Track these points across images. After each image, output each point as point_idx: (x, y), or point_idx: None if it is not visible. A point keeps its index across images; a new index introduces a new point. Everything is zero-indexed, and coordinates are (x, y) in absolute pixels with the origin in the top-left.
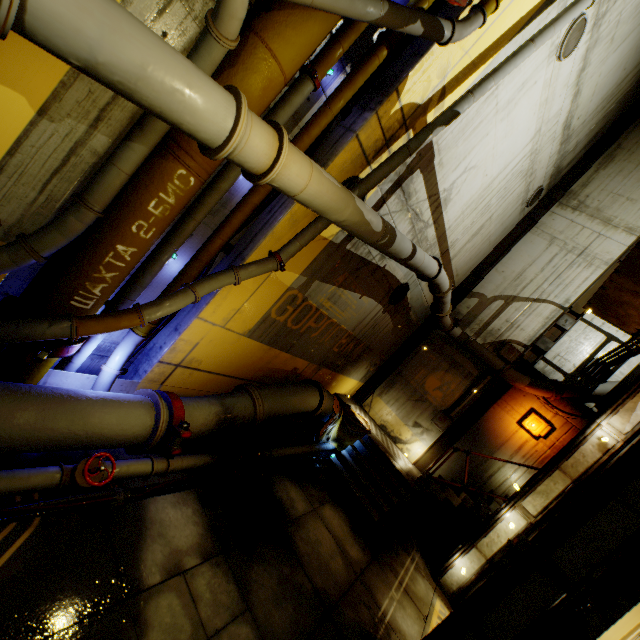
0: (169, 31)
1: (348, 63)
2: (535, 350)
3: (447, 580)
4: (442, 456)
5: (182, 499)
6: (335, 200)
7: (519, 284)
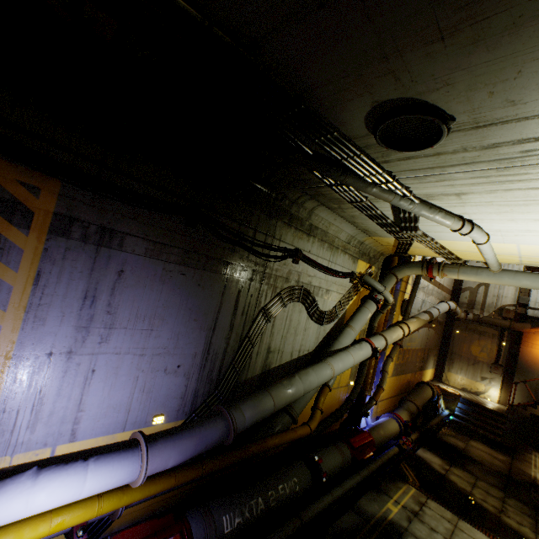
0: None
1: None
2: (521, 305)
3: None
4: (511, 390)
5: (423, 450)
6: (418, 324)
7: None
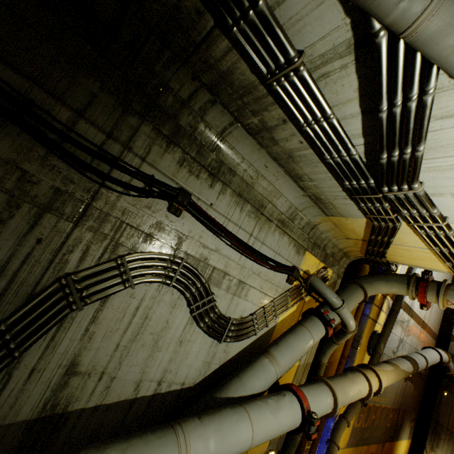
0: None
1: None
2: None
3: None
4: None
5: None
6: (395, 377)
7: None
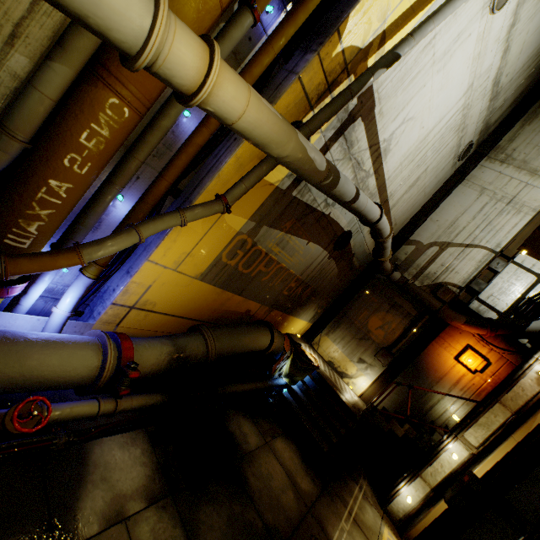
0: None
1: (289, 2)
2: (469, 291)
3: (394, 507)
4: (386, 390)
5: (131, 439)
6: (276, 131)
7: (452, 231)
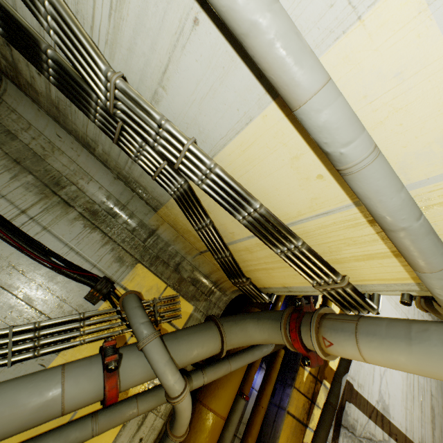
0: (144, 434)
1: (262, 361)
2: None
3: None
4: None
5: None
6: None
7: None
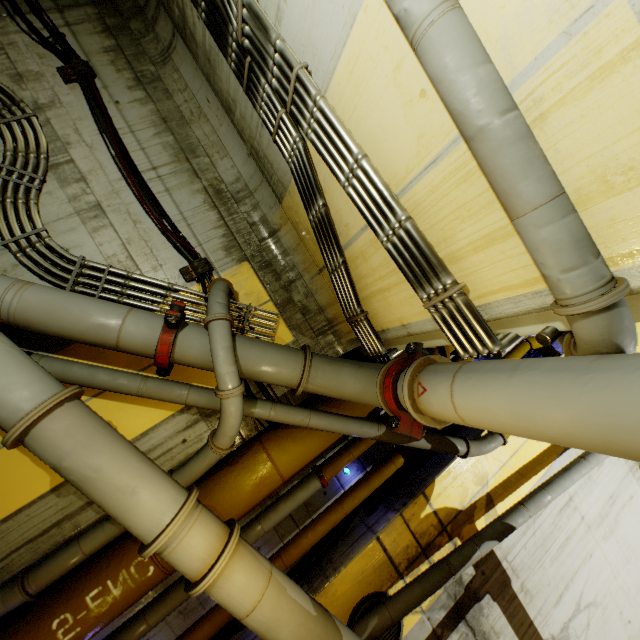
0: (189, 438)
1: (369, 464)
2: None
3: None
4: None
5: None
6: (302, 636)
7: None
